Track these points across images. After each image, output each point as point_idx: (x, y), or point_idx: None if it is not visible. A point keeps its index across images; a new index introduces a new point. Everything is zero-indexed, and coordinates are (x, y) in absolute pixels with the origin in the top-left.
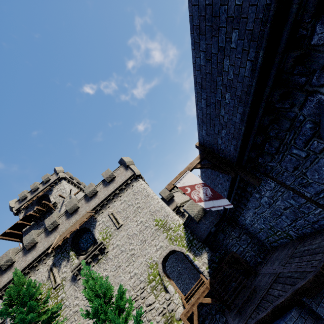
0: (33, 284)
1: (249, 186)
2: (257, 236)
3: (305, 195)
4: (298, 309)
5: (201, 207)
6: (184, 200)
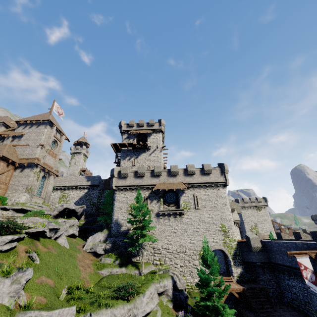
0: (146, 206)
1: None
2: (283, 290)
3: None
4: None
5: (261, 246)
6: (236, 219)
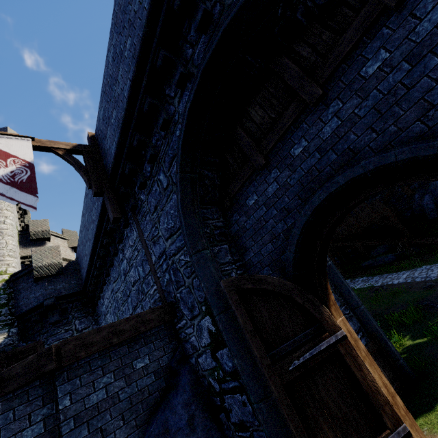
0: None
1: (118, 233)
2: None
3: (151, 259)
4: None
5: (60, 261)
6: (62, 256)
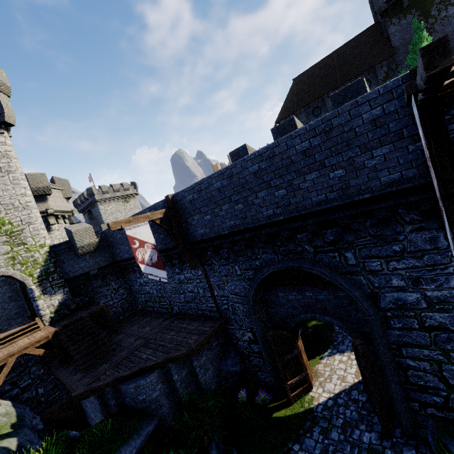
0: None
1: (180, 261)
2: (136, 296)
3: (214, 292)
4: (160, 370)
5: (96, 241)
6: (62, 209)
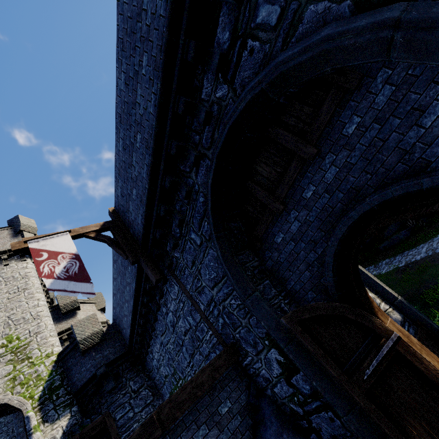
0: None
1: (157, 290)
2: (162, 393)
3: (200, 308)
4: None
5: (101, 328)
6: None
